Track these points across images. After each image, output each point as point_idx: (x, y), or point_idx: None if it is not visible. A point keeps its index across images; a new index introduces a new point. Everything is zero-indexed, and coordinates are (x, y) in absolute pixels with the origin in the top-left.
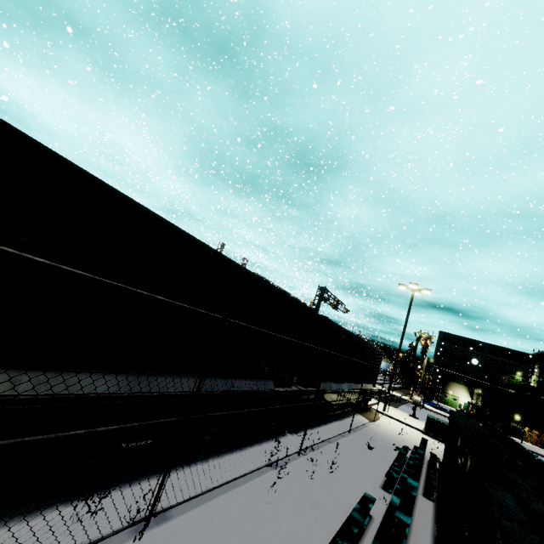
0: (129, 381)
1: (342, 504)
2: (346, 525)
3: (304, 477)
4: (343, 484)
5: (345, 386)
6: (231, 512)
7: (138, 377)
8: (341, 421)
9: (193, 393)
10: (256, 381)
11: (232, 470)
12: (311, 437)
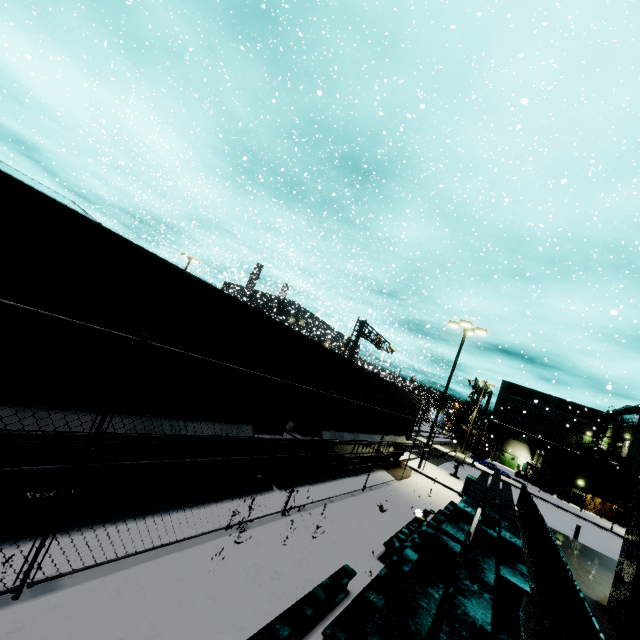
0: (3, 414)
1: (315, 577)
2: (298, 605)
3: (278, 542)
4: (328, 553)
5: (364, 437)
6: (152, 583)
7: (21, 411)
8: (356, 477)
9: (115, 434)
10: (225, 424)
11: (176, 531)
12: (308, 494)
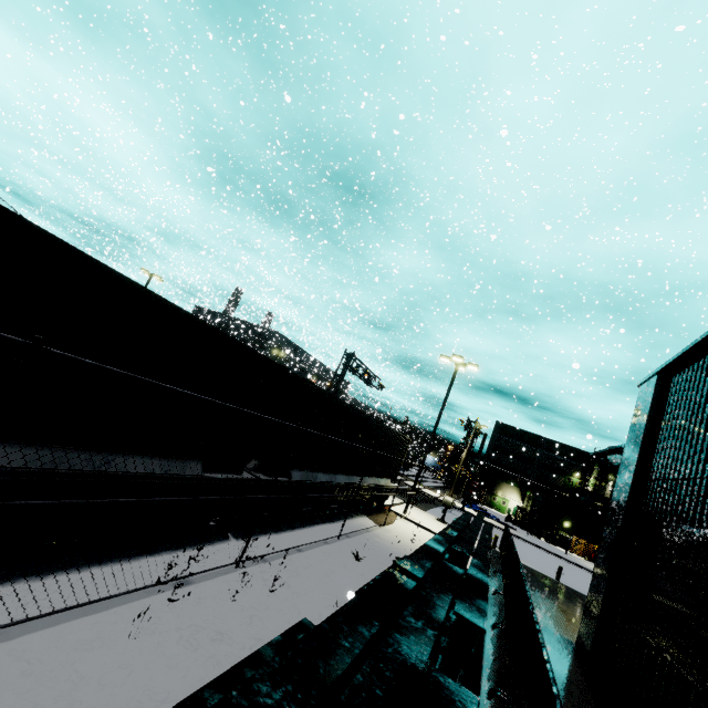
0: None
1: (268, 635)
2: (237, 668)
3: (227, 598)
4: (287, 607)
5: (343, 478)
6: (46, 655)
7: None
8: (333, 523)
9: (2, 469)
10: (164, 460)
11: (91, 590)
12: (271, 543)
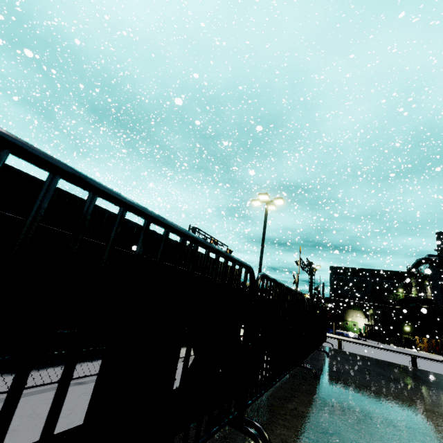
0: None
1: None
2: None
3: None
4: None
5: None
6: None
7: None
8: None
9: None
10: None
11: None
12: None
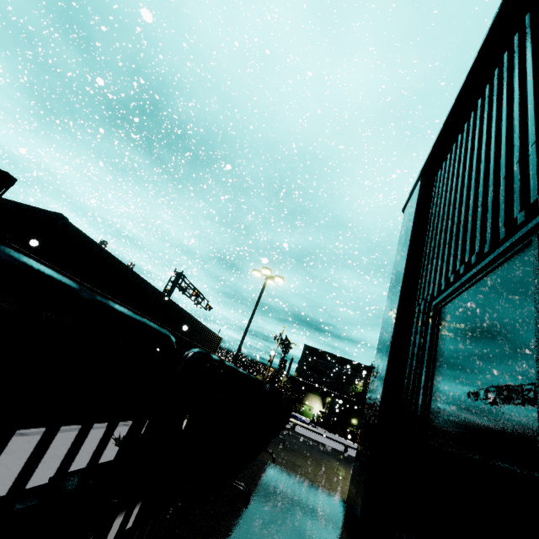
0: None
1: None
2: None
3: None
4: None
5: None
6: None
7: None
8: None
9: None
10: None
11: None
12: None
